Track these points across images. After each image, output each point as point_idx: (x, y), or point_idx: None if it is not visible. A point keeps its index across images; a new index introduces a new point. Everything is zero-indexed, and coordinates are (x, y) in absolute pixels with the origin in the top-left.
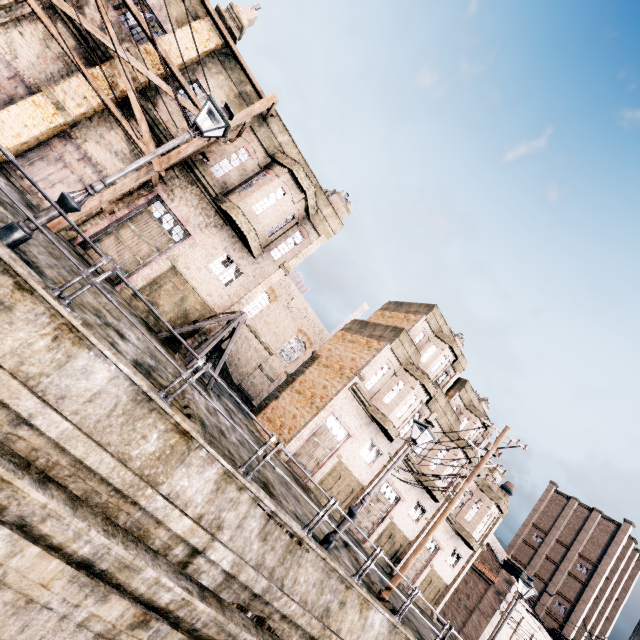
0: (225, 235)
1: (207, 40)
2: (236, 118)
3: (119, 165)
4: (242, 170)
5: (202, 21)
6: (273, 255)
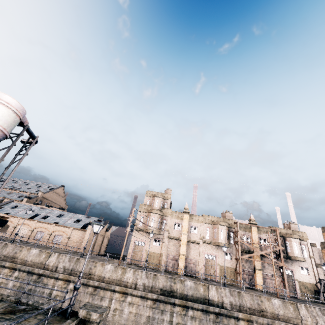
0: (295, 263)
1: (255, 230)
2: (279, 241)
3: (270, 269)
4: (281, 245)
5: (252, 228)
6: (305, 256)
